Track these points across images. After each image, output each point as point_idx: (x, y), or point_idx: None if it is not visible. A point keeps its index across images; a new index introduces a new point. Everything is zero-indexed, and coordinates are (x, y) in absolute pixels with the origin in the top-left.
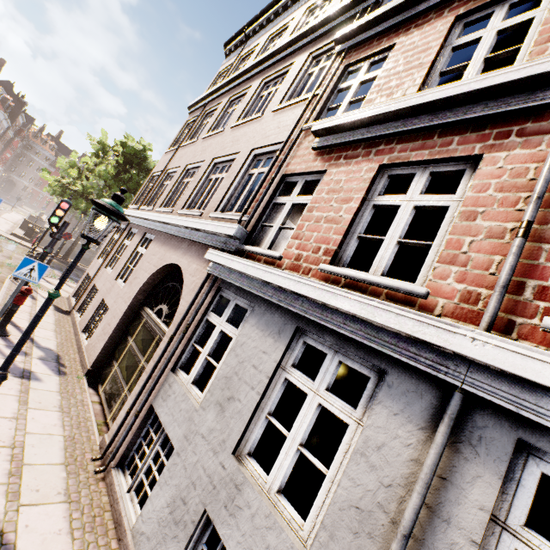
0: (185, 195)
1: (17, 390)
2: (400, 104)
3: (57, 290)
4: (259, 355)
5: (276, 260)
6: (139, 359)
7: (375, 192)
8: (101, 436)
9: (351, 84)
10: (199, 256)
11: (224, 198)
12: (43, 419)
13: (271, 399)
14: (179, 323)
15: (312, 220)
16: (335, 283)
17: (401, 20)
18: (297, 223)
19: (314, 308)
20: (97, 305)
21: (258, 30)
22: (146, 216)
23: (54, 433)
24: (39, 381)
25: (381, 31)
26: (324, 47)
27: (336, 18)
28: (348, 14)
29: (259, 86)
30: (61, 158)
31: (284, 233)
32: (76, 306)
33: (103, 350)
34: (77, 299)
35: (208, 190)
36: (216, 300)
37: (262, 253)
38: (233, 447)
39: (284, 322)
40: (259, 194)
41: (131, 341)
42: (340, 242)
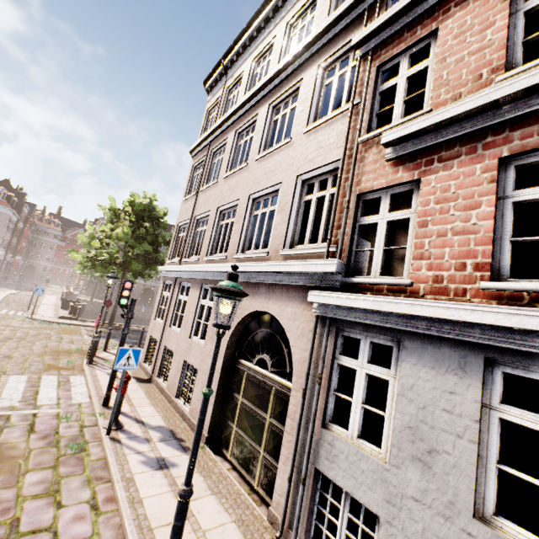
0: (233, 238)
1: (167, 485)
2: (503, 90)
3: (209, 387)
4: (446, 396)
5: (405, 287)
6: (262, 416)
7: (505, 188)
8: (258, 506)
9: (395, 83)
10: (290, 298)
11: (288, 233)
12: (206, 509)
13: (492, 445)
14: (306, 375)
15: (432, 235)
16: (515, 300)
17: (434, 3)
18: (408, 241)
19: (505, 335)
20: (180, 367)
21: (235, 59)
22: (199, 268)
23: (224, 522)
24: (176, 467)
25: (410, 21)
26: (333, 55)
27: (337, 23)
28: (351, 15)
29: (267, 112)
30: (81, 234)
31: (390, 254)
32: (154, 371)
33: (213, 413)
34: (153, 365)
35: (258, 227)
36: (340, 341)
37: (383, 283)
38: (470, 509)
39: (462, 355)
40: (335, 221)
41: (240, 398)
42: (491, 253)
